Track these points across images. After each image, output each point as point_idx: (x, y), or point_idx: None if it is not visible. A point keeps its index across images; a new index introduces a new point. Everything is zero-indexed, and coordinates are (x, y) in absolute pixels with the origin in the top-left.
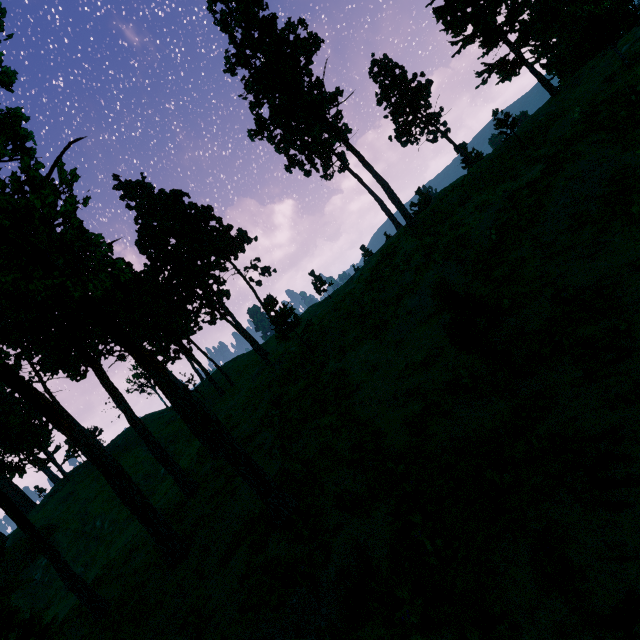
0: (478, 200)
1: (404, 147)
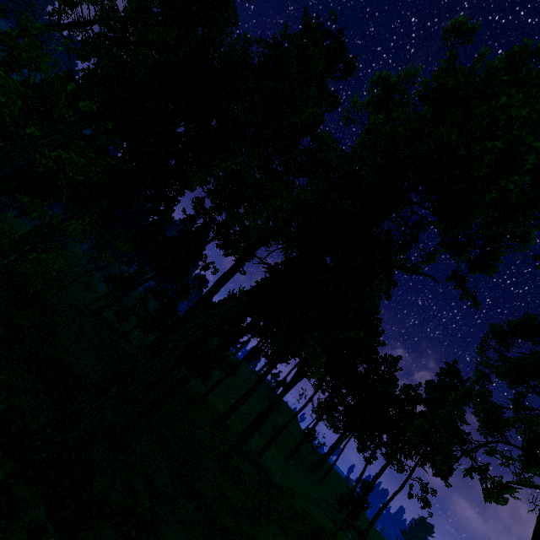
0: None
1: None
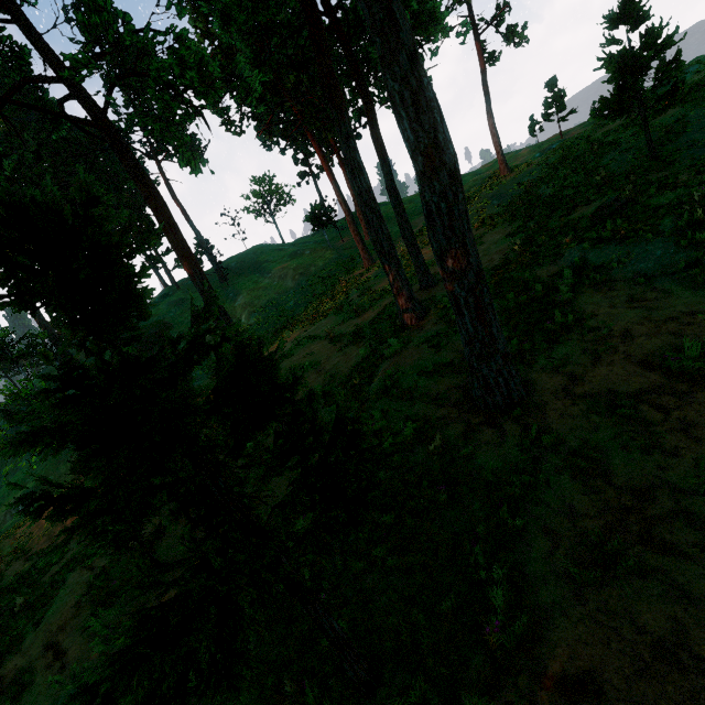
0: None
1: None
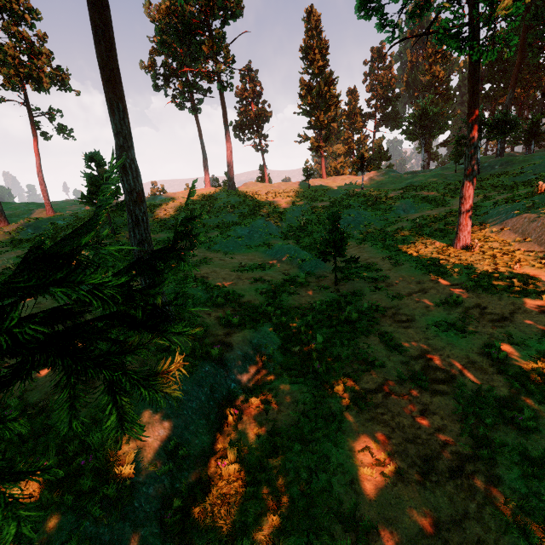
0: (288, 200)
1: (235, 137)
